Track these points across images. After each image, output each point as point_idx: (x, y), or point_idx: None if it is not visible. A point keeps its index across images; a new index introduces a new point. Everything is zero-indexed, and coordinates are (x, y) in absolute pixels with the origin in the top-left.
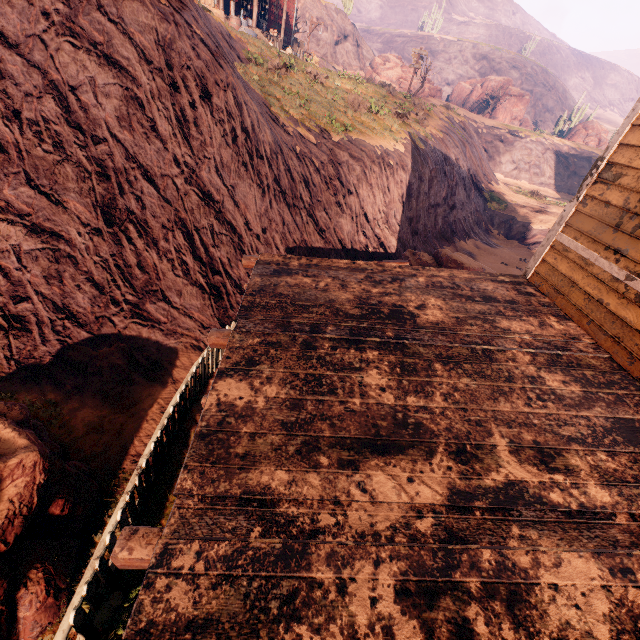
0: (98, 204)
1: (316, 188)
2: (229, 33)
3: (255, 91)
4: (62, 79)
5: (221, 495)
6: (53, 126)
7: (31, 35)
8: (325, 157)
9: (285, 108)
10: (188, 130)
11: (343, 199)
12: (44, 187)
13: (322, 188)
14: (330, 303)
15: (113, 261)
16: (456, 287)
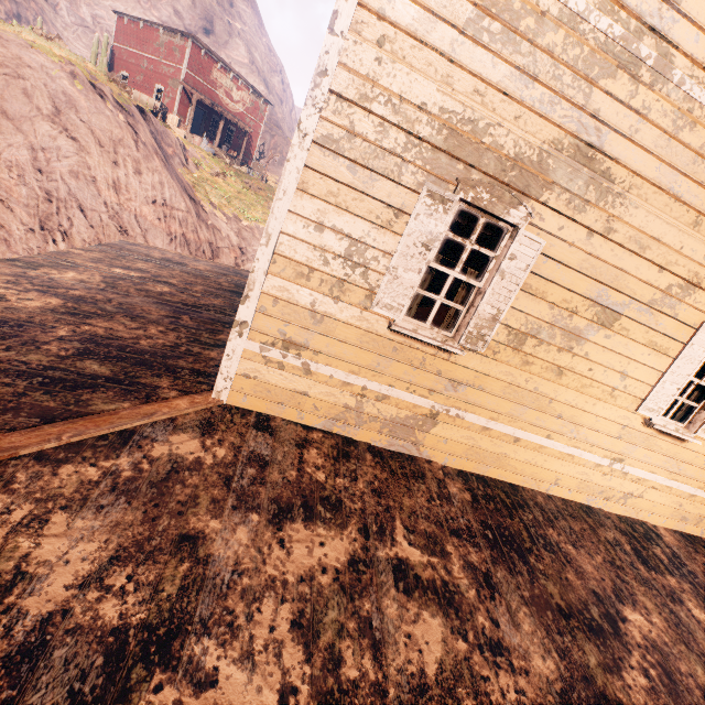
0: (38, 215)
1: (219, 249)
2: (184, 145)
3: (187, 182)
4: (38, 142)
5: (57, 258)
6: (22, 165)
7: (25, 117)
8: (232, 232)
9: (209, 197)
10: (120, 189)
11: (242, 263)
12: (3, 197)
13: (224, 251)
14: (148, 254)
15: (38, 251)
16: (227, 269)
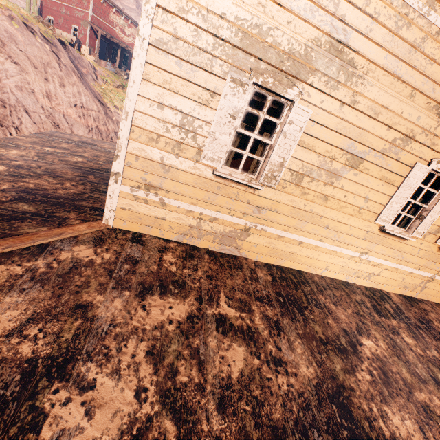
0: None
1: None
2: (94, 66)
3: (97, 91)
4: None
5: (5, 142)
6: None
7: None
8: None
9: (113, 101)
10: (51, 97)
11: None
12: None
13: None
14: (70, 139)
15: None
16: None
